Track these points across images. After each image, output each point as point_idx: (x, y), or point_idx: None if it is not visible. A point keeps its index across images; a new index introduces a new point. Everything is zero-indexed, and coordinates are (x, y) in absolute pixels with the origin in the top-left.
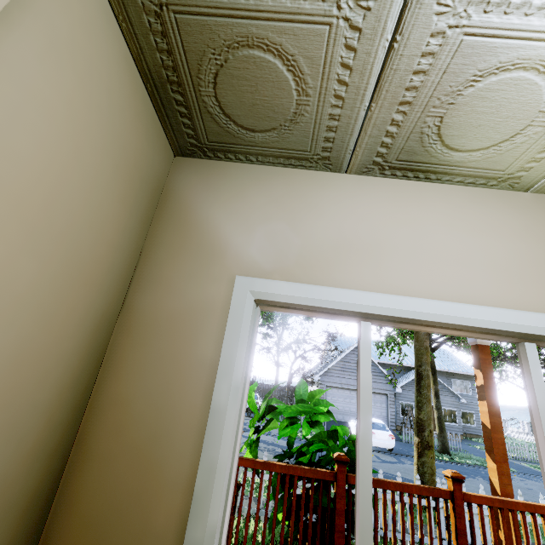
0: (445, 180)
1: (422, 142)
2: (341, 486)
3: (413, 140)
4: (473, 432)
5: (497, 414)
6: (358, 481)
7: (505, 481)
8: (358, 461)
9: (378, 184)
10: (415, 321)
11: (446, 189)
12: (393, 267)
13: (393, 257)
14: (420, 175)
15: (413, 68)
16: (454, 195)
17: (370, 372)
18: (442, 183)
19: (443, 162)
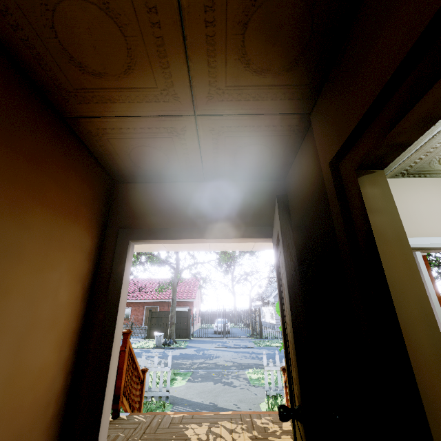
0: (433, 176)
1: (429, 164)
2: None
3: (425, 163)
4: None
5: (439, 297)
6: (439, 320)
7: None
8: (435, 312)
9: (400, 182)
10: (440, 248)
11: (434, 180)
12: (423, 224)
13: (421, 219)
14: (421, 175)
15: (438, 142)
16: (438, 183)
17: (427, 274)
18: (431, 177)
19: (435, 169)
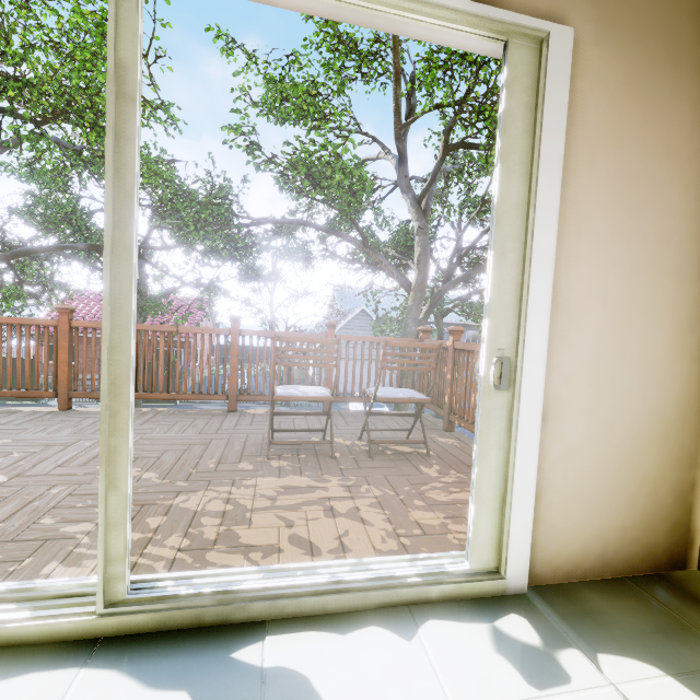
0: None
1: None
2: None
3: None
4: None
5: None
6: None
7: None
8: None
9: None
10: None
11: None
12: None
13: None
14: None
15: None
16: None
17: None
18: None
19: None
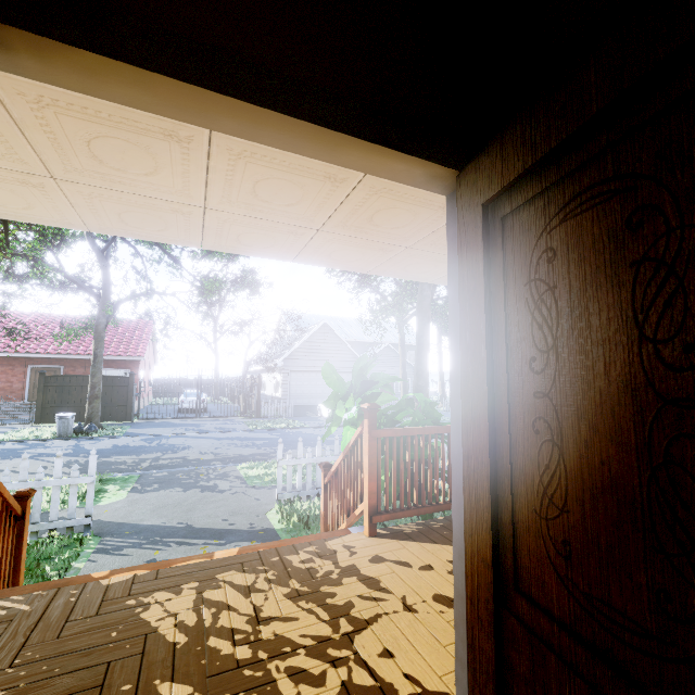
0: None
1: None
2: None
3: None
4: None
5: None
6: None
7: None
8: None
9: None
10: None
11: None
12: None
13: None
14: None
15: None
16: None
17: None
18: None
19: None
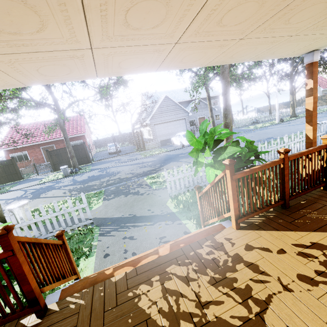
0: None
1: None
2: (286, 164)
3: None
4: (219, 123)
5: (316, 102)
6: None
7: (314, 133)
8: None
9: None
10: None
11: None
12: None
13: None
14: None
15: None
16: None
17: None
18: None
19: None
